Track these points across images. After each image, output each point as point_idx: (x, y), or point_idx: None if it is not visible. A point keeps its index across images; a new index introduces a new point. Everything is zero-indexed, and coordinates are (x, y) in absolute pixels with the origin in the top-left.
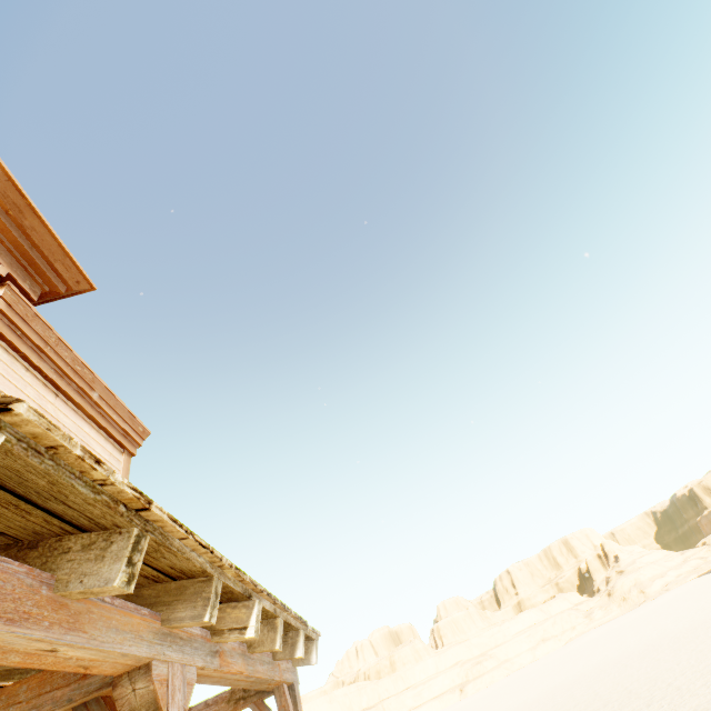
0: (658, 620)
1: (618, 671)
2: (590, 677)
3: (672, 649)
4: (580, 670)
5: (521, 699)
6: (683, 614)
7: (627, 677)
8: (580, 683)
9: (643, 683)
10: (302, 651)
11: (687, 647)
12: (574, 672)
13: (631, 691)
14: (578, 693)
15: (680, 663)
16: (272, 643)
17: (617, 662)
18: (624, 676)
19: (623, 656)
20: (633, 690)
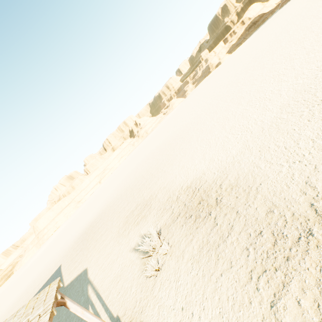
0: (150, 144)
1: (141, 168)
2: (134, 171)
3: (152, 158)
4: (132, 168)
5: (118, 182)
6: (155, 142)
7: (142, 170)
8: (132, 174)
9: (146, 173)
10: (60, 296)
11: (155, 157)
12: (131, 169)
13: (143, 176)
14: (132, 178)
15: (153, 164)
16: (54, 314)
17: (140, 164)
18: (142, 170)
19: (142, 161)
20: (144, 176)
